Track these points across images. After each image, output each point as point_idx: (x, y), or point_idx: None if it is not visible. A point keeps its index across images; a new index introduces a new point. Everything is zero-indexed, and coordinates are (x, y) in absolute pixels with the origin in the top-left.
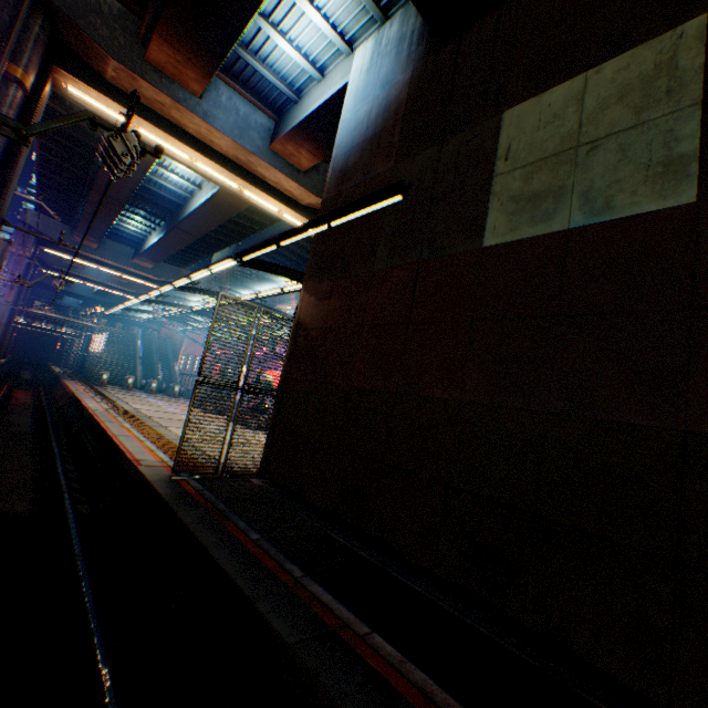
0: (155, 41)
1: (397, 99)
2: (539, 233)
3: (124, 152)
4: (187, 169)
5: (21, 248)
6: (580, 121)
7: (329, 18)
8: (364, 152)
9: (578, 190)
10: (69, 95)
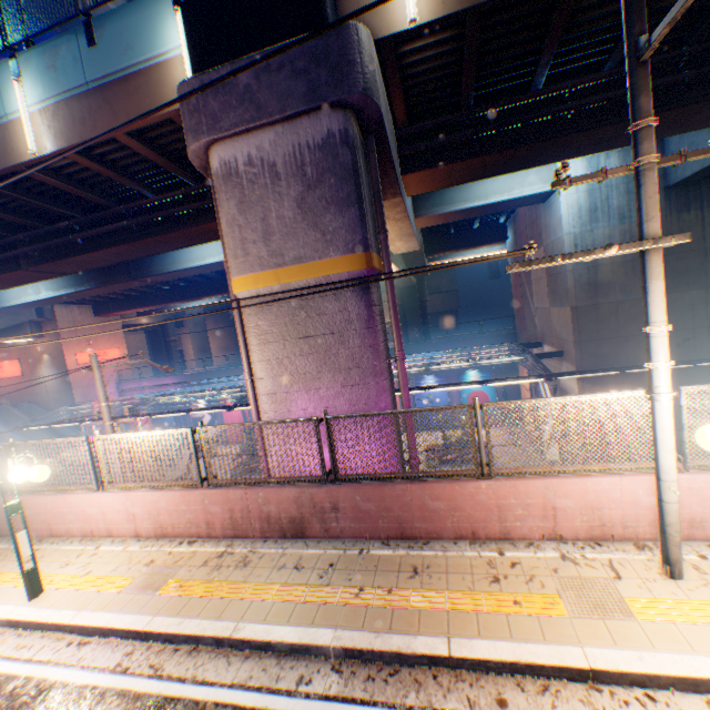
0: (438, 168)
1: None
2: None
3: None
4: None
5: None
6: None
7: None
8: (616, 273)
9: None
10: None
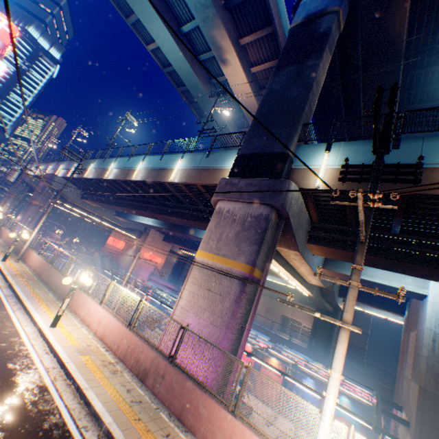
0: (327, 247)
1: None
2: None
3: None
4: None
5: (43, 201)
6: None
7: None
8: None
9: None
10: None
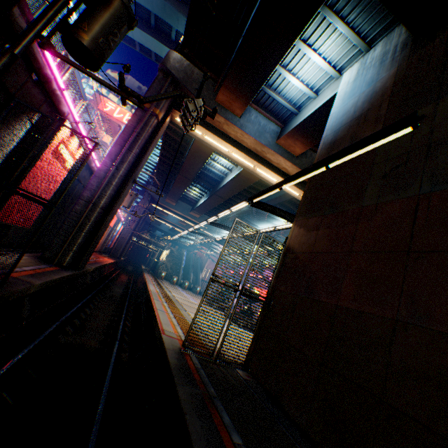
0: (221, 90)
1: (382, 87)
2: None
3: (193, 109)
4: (225, 161)
5: (143, 203)
6: None
7: (325, 58)
8: (351, 127)
9: None
10: (176, 123)
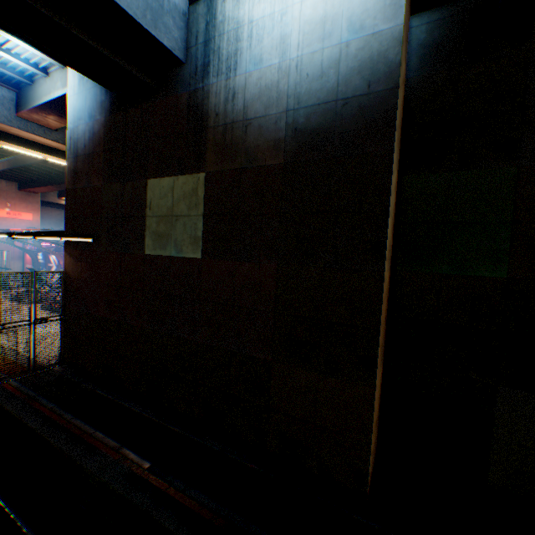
0: None
1: (100, 133)
2: (163, 254)
3: None
4: None
5: None
6: (173, 202)
7: None
8: (86, 164)
9: (174, 238)
10: None
